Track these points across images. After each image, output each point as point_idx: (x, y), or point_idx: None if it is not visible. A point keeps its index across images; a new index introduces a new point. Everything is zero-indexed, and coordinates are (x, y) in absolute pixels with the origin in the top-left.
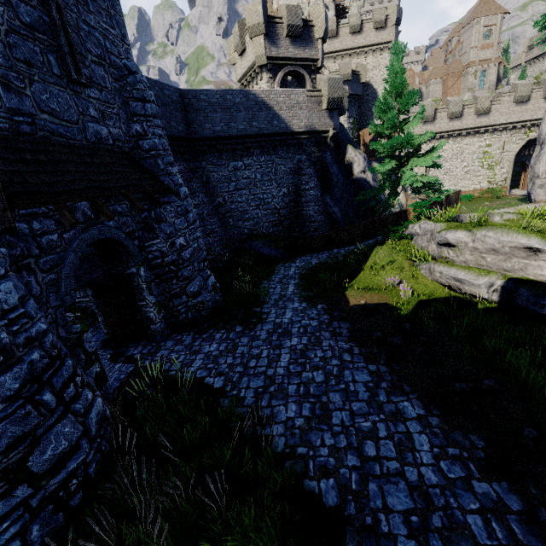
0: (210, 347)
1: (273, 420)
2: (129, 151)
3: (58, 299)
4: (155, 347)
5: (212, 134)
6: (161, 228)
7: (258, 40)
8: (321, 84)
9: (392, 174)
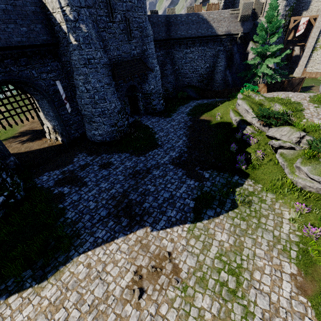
0: (153, 120)
1: (157, 134)
2: (141, 56)
3: (122, 98)
4: (140, 117)
5: (178, 36)
6: (147, 82)
7: None
8: (240, 5)
9: (258, 65)
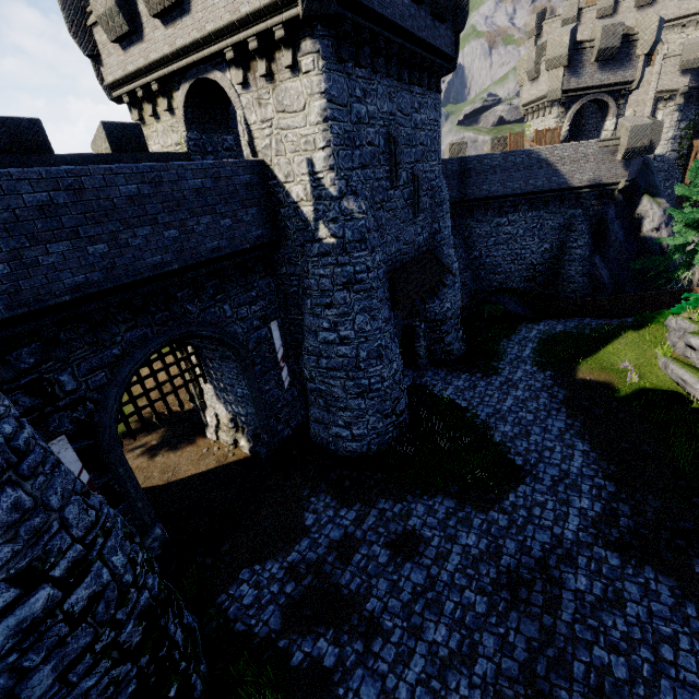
0: (458, 383)
1: (495, 429)
2: (429, 245)
3: None
4: (421, 374)
5: (482, 195)
6: (438, 296)
7: (555, 73)
8: (621, 130)
9: (686, 245)
